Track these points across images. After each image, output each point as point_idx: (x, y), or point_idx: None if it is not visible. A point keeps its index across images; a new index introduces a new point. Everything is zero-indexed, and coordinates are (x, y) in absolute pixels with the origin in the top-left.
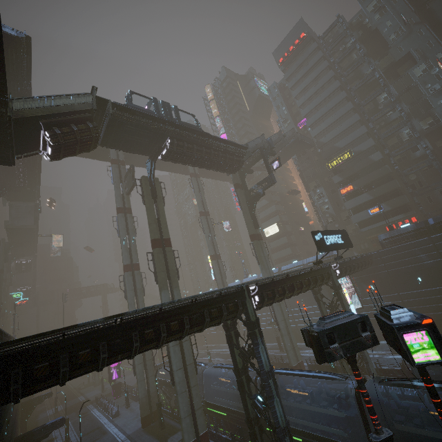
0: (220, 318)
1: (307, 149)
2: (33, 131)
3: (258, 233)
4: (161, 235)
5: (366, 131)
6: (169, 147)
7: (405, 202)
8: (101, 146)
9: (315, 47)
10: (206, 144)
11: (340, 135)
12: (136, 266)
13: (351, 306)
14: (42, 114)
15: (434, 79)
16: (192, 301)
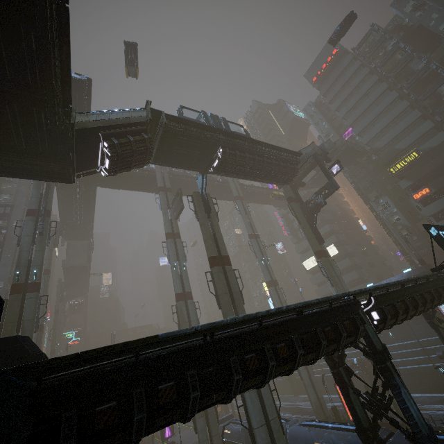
0: (336, 341)
1: (358, 159)
2: (92, 145)
3: (324, 249)
4: (219, 252)
5: (433, 125)
6: (221, 156)
7: None
8: (154, 163)
9: (351, 58)
10: (258, 152)
11: (398, 135)
12: (188, 295)
13: None
14: (101, 126)
15: None
16: (298, 313)
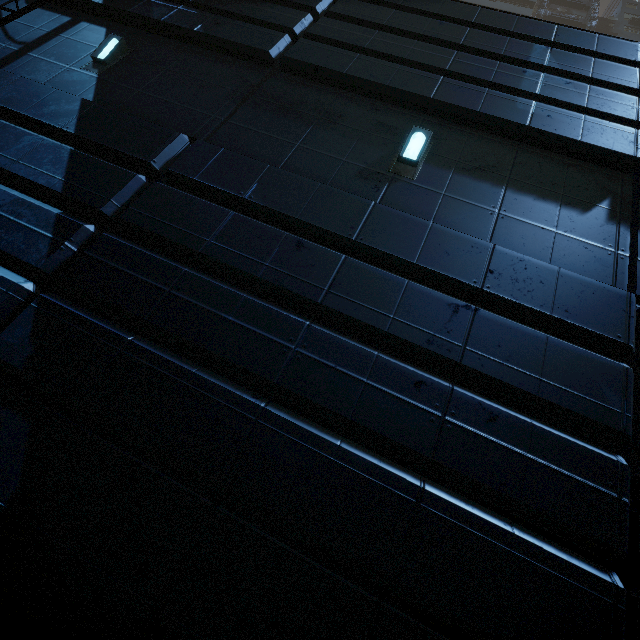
0: None
1: None
2: None
3: None
4: None
5: None
6: None
7: None
8: None
9: None
10: None
11: None
12: None
13: None
14: None
15: None
16: None
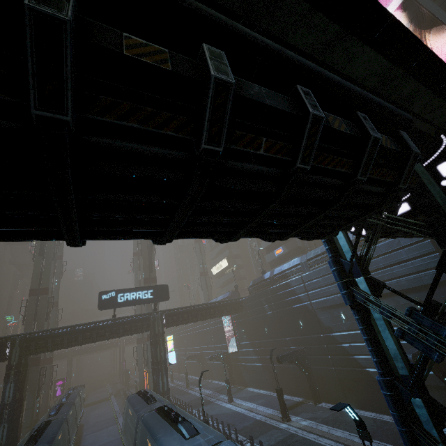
0: None
1: None
2: None
3: (152, 277)
4: (38, 286)
5: None
6: None
7: (296, 245)
8: None
9: None
10: None
11: None
12: (54, 304)
13: (170, 353)
14: None
15: None
16: None
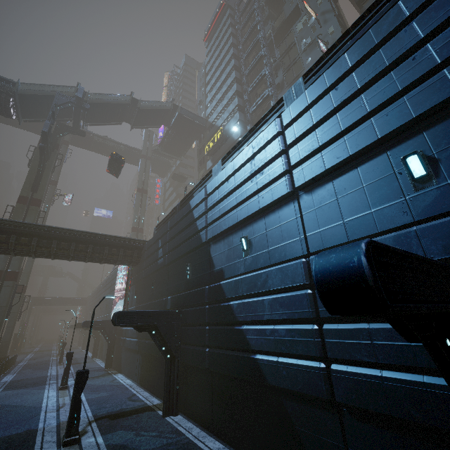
0: None
1: None
2: None
3: (34, 198)
4: None
5: (237, 103)
6: None
7: None
8: None
9: (228, 14)
10: None
11: (223, 111)
12: None
13: None
14: None
15: (309, 32)
16: None
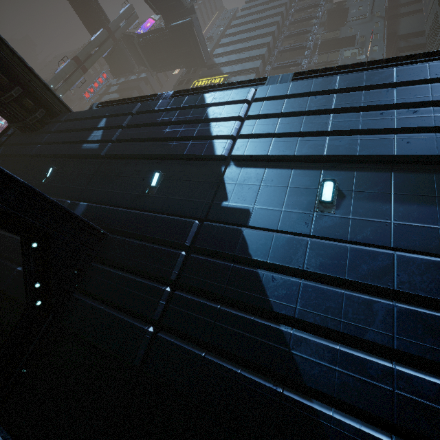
0: None
1: None
2: None
3: None
4: None
5: (258, 66)
6: None
7: None
8: None
9: None
10: None
11: (235, 62)
12: None
13: None
14: None
15: None
16: None
